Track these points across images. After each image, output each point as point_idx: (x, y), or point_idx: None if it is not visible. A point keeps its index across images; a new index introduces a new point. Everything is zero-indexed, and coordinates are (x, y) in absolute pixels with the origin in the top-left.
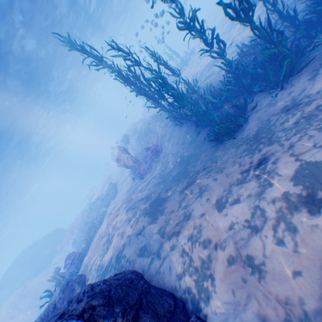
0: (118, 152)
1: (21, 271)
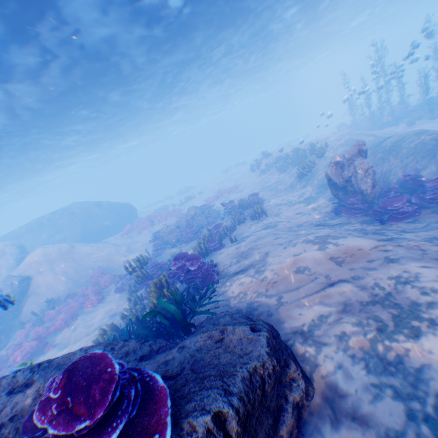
0: (349, 152)
1: (69, 224)
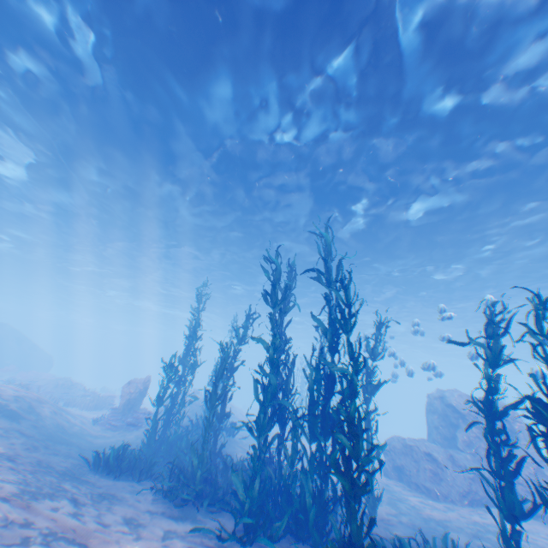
0: (141, 378)
1: None
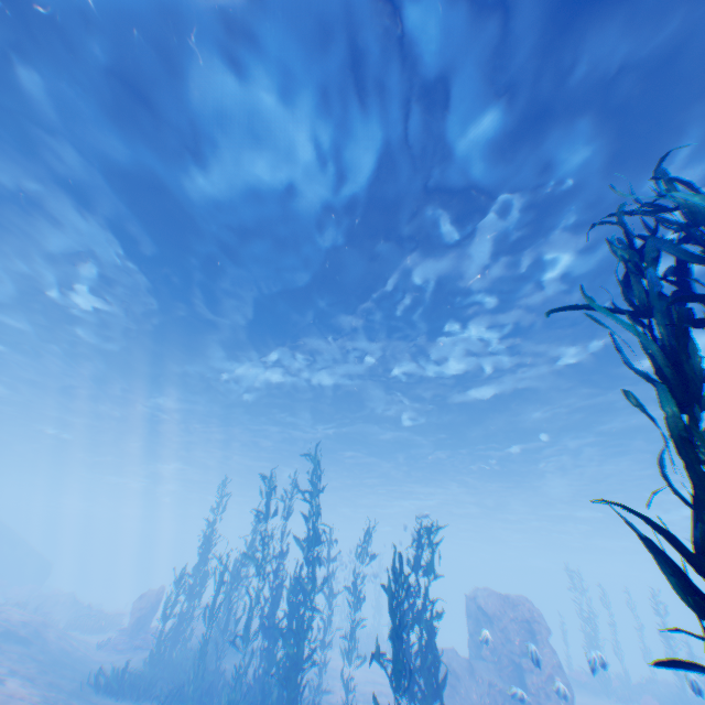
0: (155, 590)
1: None
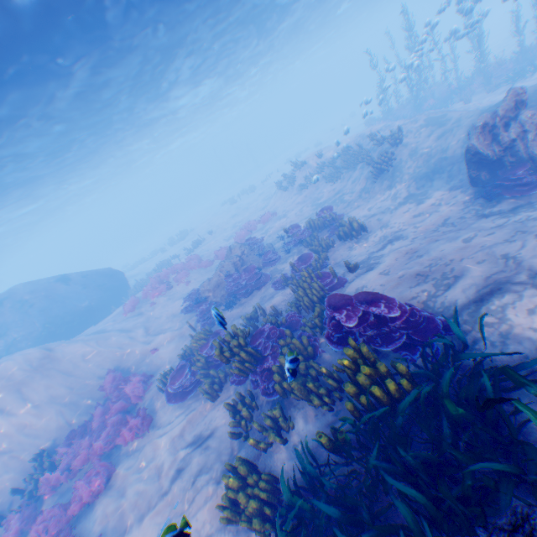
0: (503, 107)
1: (17, 320)
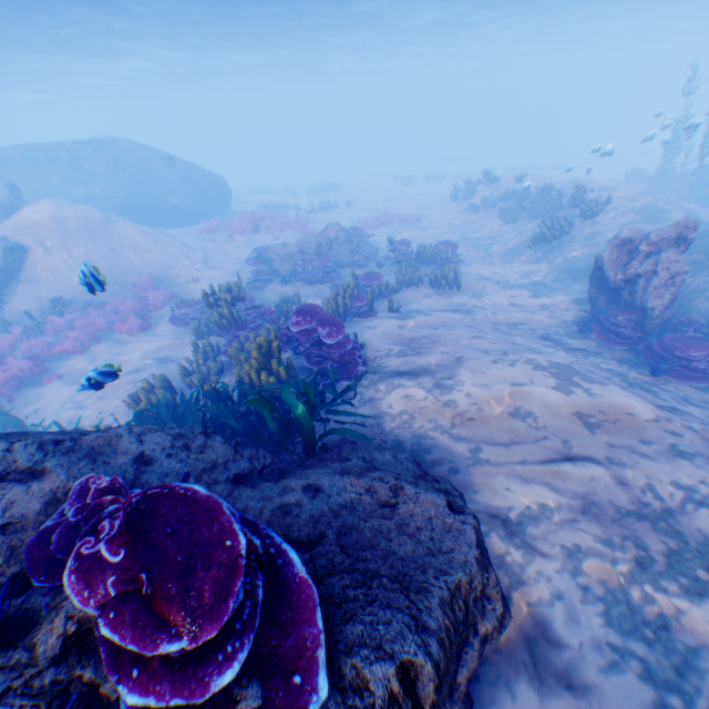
0: (662, 233)
1: (107, 177)
